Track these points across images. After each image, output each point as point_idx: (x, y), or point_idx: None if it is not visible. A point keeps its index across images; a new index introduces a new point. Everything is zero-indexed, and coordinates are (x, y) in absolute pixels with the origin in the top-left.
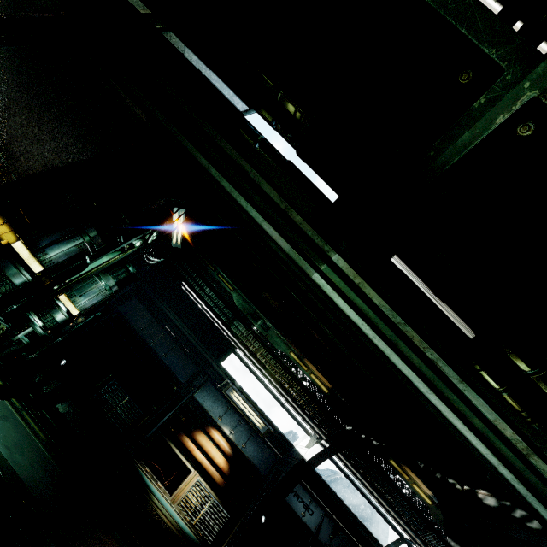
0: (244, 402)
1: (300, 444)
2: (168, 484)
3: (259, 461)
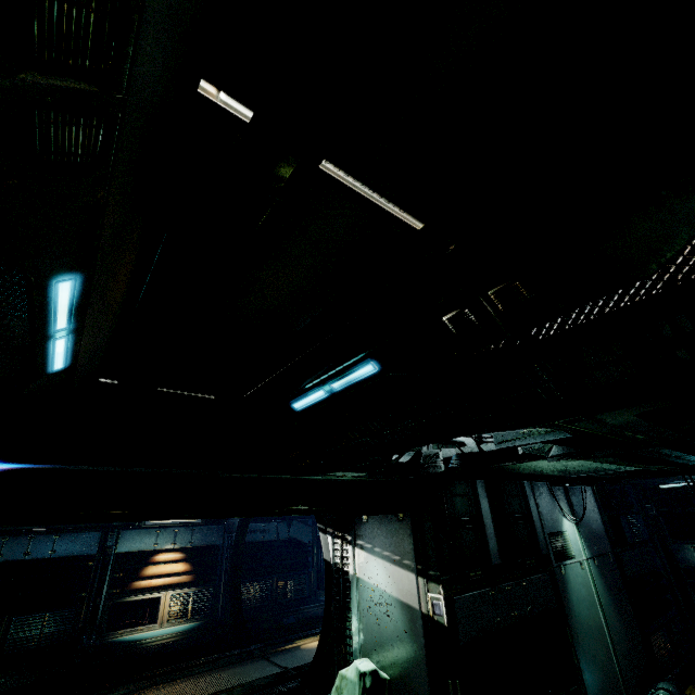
0: None
1: None
2: (148, 620)
3: (211, 540)
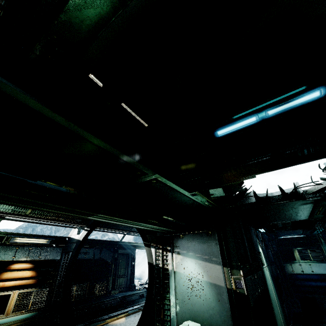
0: (28, 238)
1: (73, 234)
2: None
3: (53, 256)
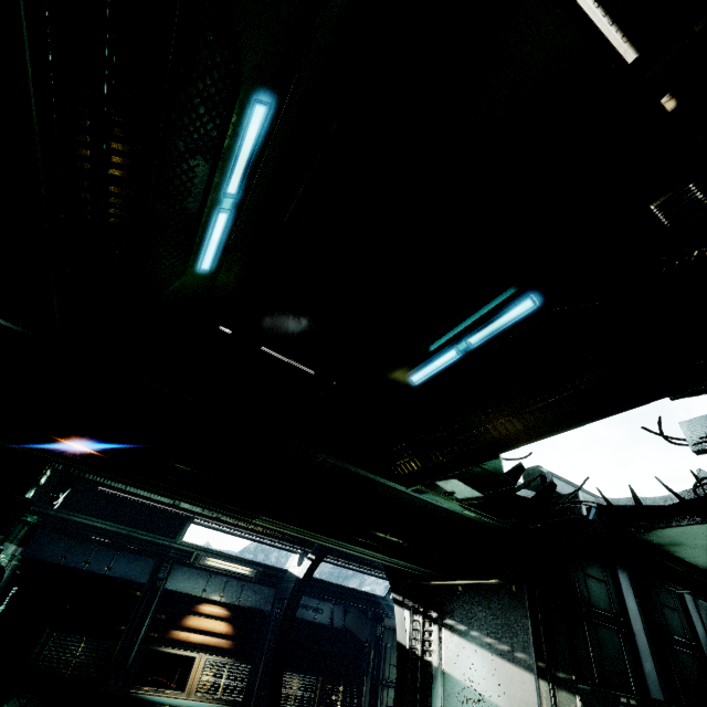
0: (224, 561)
1: (292, 565)
2: (176, 684)
3: (260, 603)
